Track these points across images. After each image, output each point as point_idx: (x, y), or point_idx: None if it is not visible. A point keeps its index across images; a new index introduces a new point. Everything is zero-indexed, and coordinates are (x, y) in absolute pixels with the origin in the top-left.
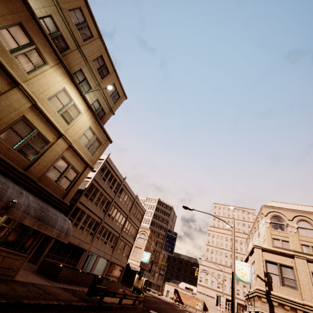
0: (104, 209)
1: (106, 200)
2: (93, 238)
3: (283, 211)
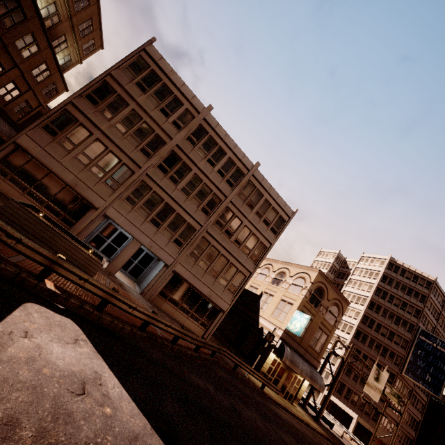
0: (149, 150)
1: (153, 135)
2: (115, 193)
3: None
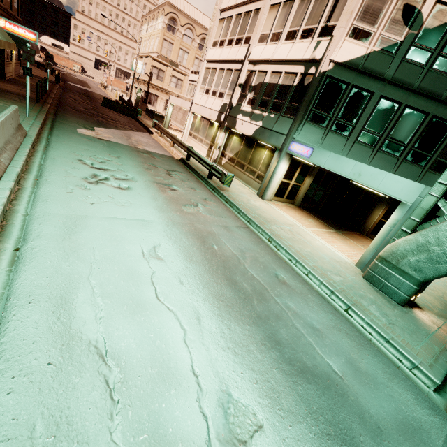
0: None
1: None
2: None
3: (181, 15)
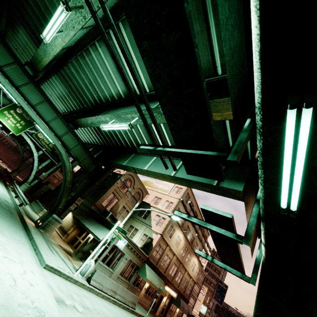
0: None
1: None
2: None
3: None
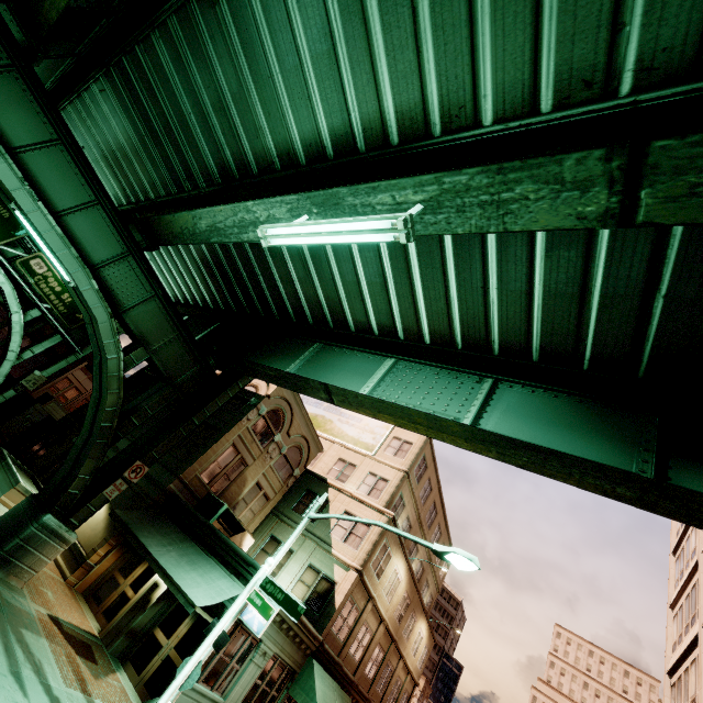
0: None
1: None
2: None
3: None
